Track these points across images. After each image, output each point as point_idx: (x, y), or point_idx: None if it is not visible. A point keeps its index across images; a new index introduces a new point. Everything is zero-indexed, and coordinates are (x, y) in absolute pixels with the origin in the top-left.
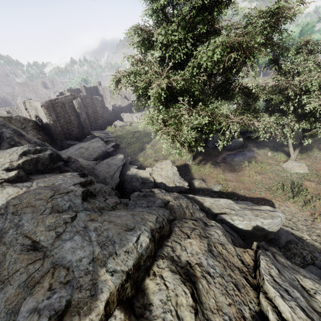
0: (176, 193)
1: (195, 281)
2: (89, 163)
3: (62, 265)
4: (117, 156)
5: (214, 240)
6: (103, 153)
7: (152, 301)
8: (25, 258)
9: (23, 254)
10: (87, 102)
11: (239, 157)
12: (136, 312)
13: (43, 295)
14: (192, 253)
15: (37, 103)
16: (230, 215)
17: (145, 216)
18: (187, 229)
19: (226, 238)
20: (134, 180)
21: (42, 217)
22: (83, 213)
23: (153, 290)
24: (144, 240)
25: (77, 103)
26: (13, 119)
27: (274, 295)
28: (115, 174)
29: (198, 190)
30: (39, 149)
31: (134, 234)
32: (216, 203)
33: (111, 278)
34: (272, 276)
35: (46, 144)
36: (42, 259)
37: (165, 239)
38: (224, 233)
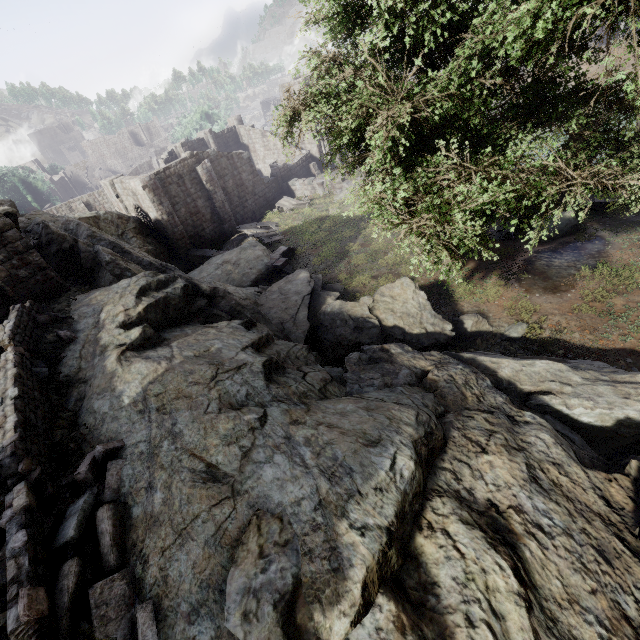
0: (437, 353)
1: (515, 543)
2: (247, 294)
3: (269, 511)
4: (296, 274)
5: (538, 456)
6: (266, 270)
7: (436, 579)
8: (203, 495)
9: (198, 487)
10: (221, 166)
11: (567, 256)
12: (411, 597)
13: (253, 565)
14: (497, 485)
15: (135, 183)
16: (563, 397)
17: (393, 412)
18: (477, 433)
19: (565, 452)
20: (339, 324)
21: (209, 420)
22: (276, 408)
23: (434, 557)
24: (406, 465)
25: (205, 170)
26: (102, 219)
27: None
28: (298, 313)
29: (472, 337)
30: (163, 279)
31: (384, 454)
32: (526, 370)
33: (362, 541)
34: None
35: (171, 266)
36: (231, 497)
37: (436, 456)
38: (557, 440)
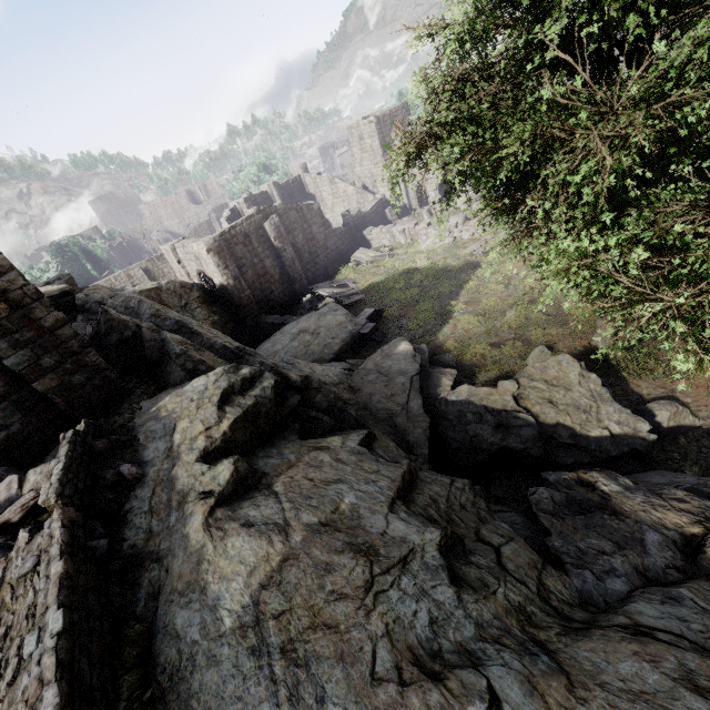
0: (687, 496)
1: None
2: (338, 376)
3: None
4: (393, 346)
5: None
6: (351, 339)
7: None
8: None
9: None
10: (290, 219)
11: None
12: None
13: None
14: None
15: (198, 246)
16: None
17: None
18: None
19: None
20: (470, 418)
21: (390, 705)
22: (503, 671)
23: None
24: None
25: (273, 226)
26: (164, 290)
27: None
28: (410, 401)
29: (670, 434)
30: (248, 376)
31: None
32: None
33: None
34: None
35: (250, 350)
36: None
37: None
38: None
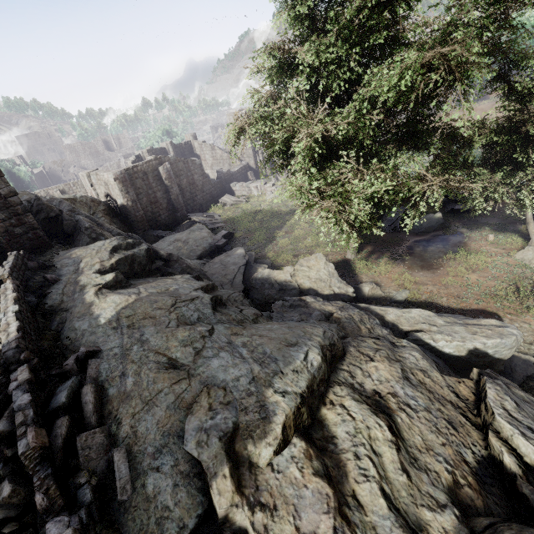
0: (341, 302)
1: (391, 414)
2: (194, 263)
3: (216, 385)
4: (234, 251)
5: (410, 365)
6: (210, 248)
7: (335, 434)
8: (166, 377)
9: (161, 372)
10: (179, 168)
11: (437, 244)
12: (317, 444)
13: (205, 414)
14: (380, 380)
15: (108, 175)
16: (431, 334)
17: (307, 329)
18: (367, 349)
19: (429, 364)
20: (267, 287)
21: (170, 331)
22: (220, 326)
23: (334, 421)
24: (315, 358)
25: (166, 170)
26: (78, 201)
27: (511, 433)
28: (235, 278)
29: (369, 300)
30: (131, 242)
31: (300, 351)
32: (405, 316)
33: (283, 400)
34: (507, 409)
35: (135, 236)
36: (187, 378)
37: (338, 361)
38: (424, 357)
